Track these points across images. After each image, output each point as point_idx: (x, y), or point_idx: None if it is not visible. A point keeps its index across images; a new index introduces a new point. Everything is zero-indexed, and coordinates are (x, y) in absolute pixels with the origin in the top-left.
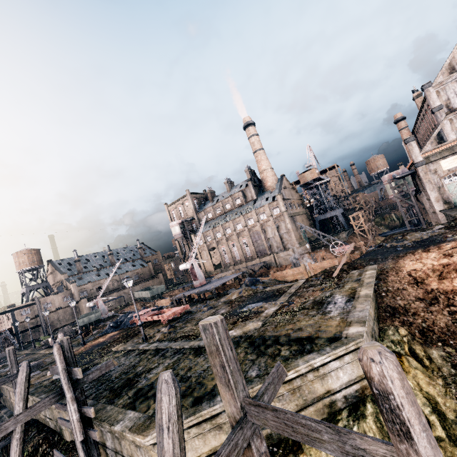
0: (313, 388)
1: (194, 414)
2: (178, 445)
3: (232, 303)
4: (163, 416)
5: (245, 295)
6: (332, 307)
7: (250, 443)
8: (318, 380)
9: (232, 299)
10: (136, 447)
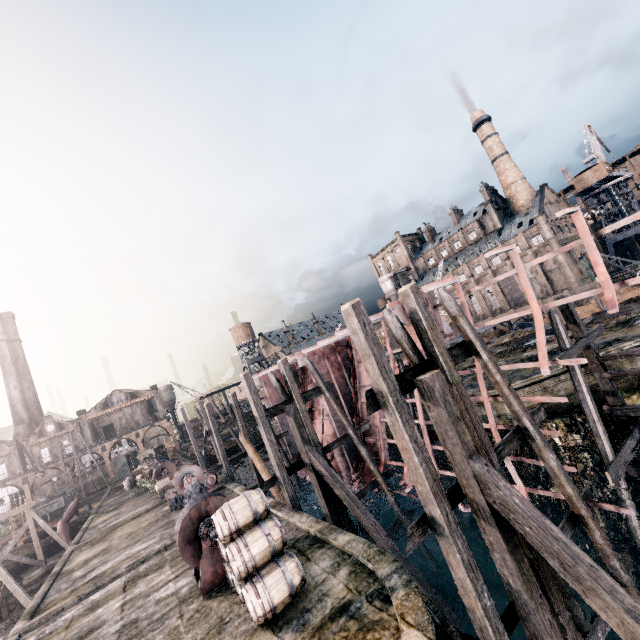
0: (622, 367)
1: (527, 378)
2: (564, 329)
3: (507, 344)
4: (556, 320)
5: (520, 336)
6: (639, 321)
7: (590, 346)
8: (627, 362)
9: (504, 342)
10: (480, 407)
